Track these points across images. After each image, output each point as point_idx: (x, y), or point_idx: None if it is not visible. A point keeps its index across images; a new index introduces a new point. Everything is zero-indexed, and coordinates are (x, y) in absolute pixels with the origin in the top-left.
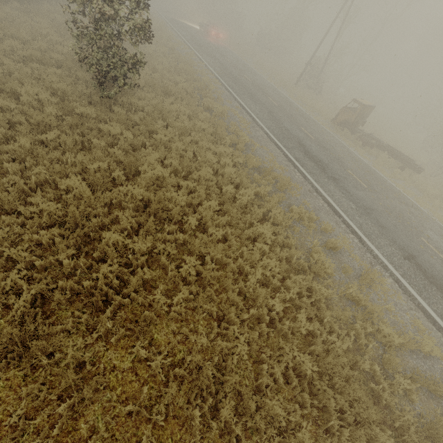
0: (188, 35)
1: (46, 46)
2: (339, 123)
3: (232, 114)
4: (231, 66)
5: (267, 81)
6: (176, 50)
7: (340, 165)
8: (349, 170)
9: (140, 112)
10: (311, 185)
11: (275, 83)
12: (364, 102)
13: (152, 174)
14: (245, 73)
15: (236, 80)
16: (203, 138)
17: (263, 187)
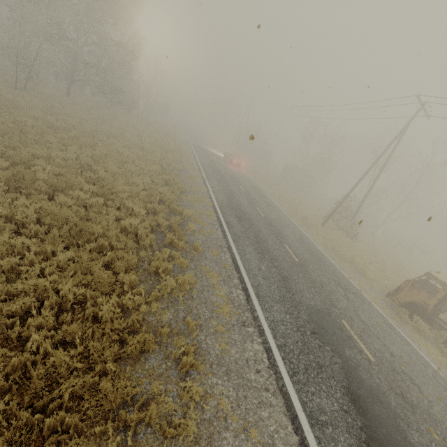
0: (206, 160)
1: None
2: (403, 304)
3: (206, 284)
4: (243, 194)
5: (287, 217)
6: (177, 171)
7: None
8: None
9: None
10: None
11: (297, 219)
12: (446, 279)
13: None
14: (259, 204)
15: (242, 214)
16: None
17: None
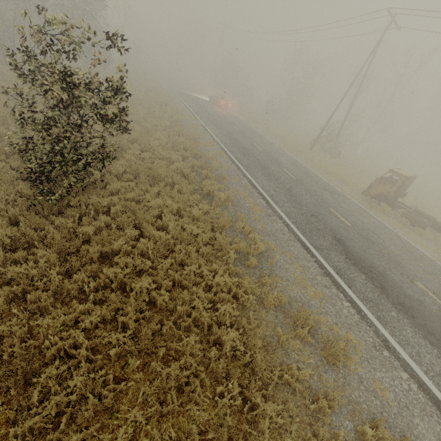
0: (197, 107)
1: (6, 130)
2: (373, 196)
3: (239, 198)
4: (240, 134)
5: (279, 148)
6: (180, 122)
7: (402, 273)
8: (417, 281)
9: (101, 216)
10: (374, 329)
11: (288, 149)
12: (403, 172)
13: (53, 403)
14: (255, 141)
15: (245, 151)
16: (192, 256)
17: (297, 371)
